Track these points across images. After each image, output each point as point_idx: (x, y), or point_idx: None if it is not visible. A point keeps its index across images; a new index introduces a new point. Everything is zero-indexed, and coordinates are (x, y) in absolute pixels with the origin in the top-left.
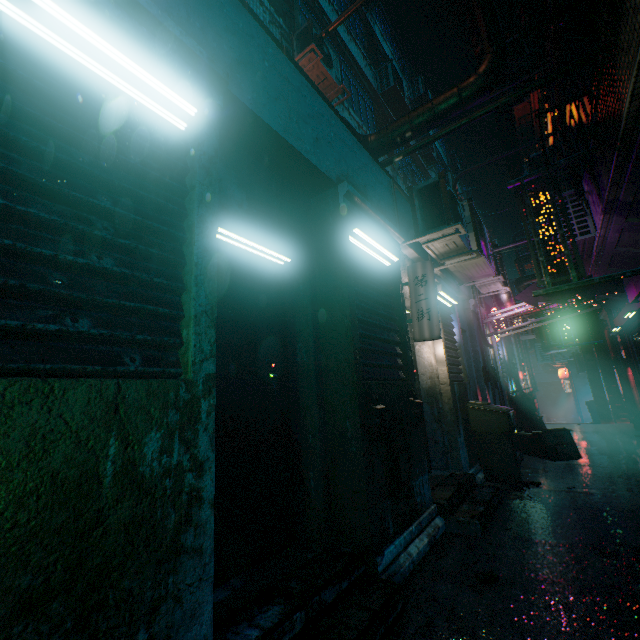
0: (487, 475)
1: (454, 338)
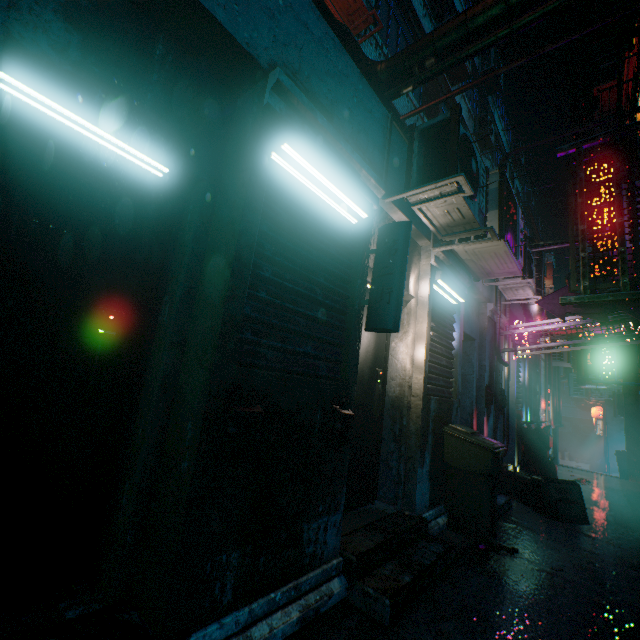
0: (451, 522)
1: (451, 343)
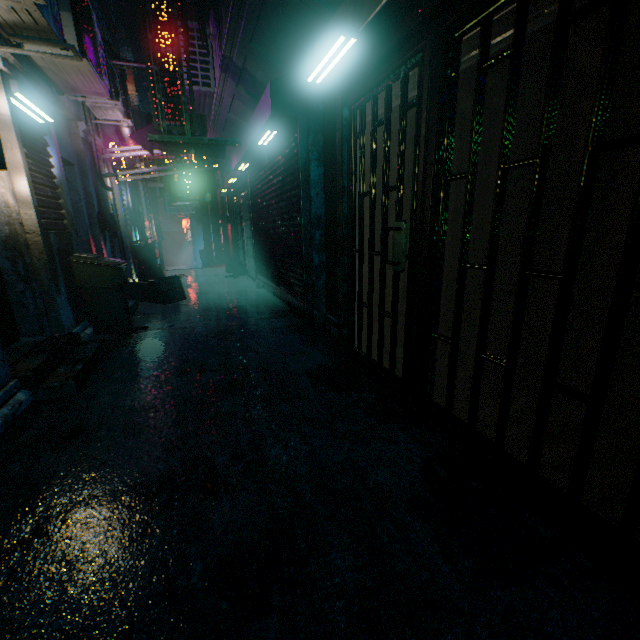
0: (97, 329)
1: (52, 172)
